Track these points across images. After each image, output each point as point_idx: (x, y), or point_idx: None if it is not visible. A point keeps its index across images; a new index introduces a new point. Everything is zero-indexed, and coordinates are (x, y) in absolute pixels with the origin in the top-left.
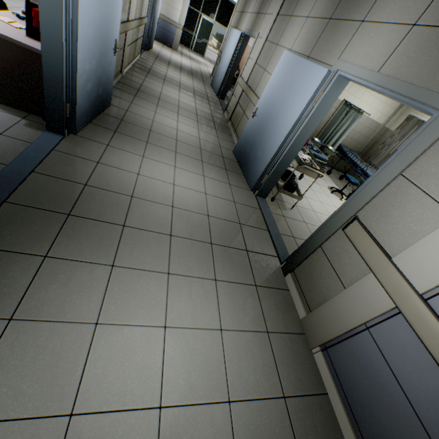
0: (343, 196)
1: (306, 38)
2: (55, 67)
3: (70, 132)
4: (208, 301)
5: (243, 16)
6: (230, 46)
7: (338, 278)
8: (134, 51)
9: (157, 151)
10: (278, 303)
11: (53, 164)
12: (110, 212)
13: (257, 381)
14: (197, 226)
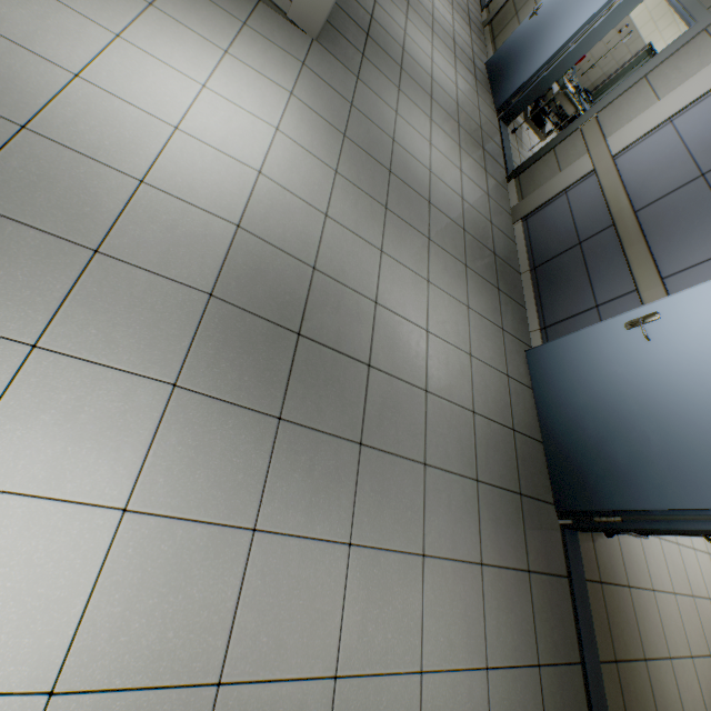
0: None
1: None
2: None
3: None
4: (455, 153)
5: None
6: None
7: (558, 169)
8: None
9: (417, 19)
10: (499, 191)
11: None
12: (391, 52)
13: (478, 206)
14: (449, 106)
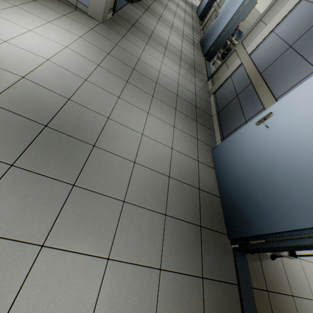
0: None
1: None
2: None
3: (130, 1)
4: (176, 67)
5: None
6: None
7: (227, 68)
8: None
9: (163, 24)
10: (202, 84)
11: (126, 10)
12: (145, 32)
13: (188, 87)
14: (176, 52)
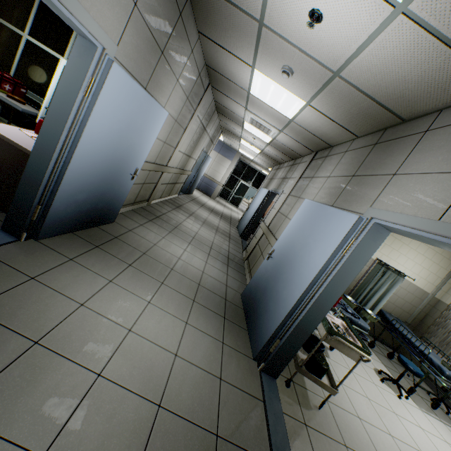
0: (401, 390)
1: (329, 191)
2: (39, 168)
3: (31, 236)
4: None
5: (272, 180)
6: (258, 199)
7: None
8: (170, 189)
9: (136, 278)
10: None
11: None
12: None
13: None
14: (123, 433)
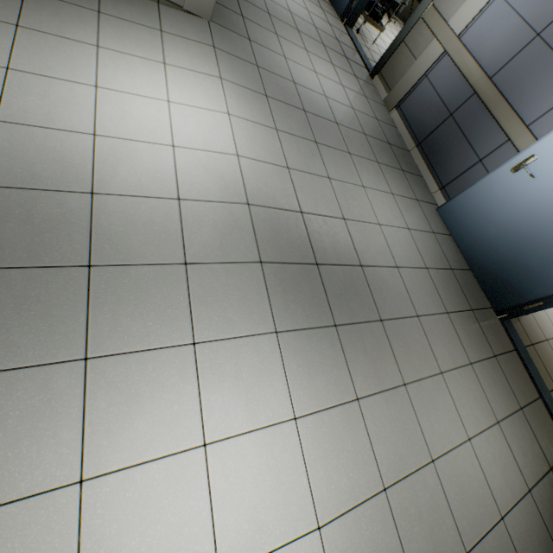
0: None
1: None
2: None
3: None
4: (332, 72)
5: None
6: None
7: (413, 57)
8: None
9: None
10: (370, 90)
11: None
12: (256, 2)
13: (364, 109)
14: (311, 31)
